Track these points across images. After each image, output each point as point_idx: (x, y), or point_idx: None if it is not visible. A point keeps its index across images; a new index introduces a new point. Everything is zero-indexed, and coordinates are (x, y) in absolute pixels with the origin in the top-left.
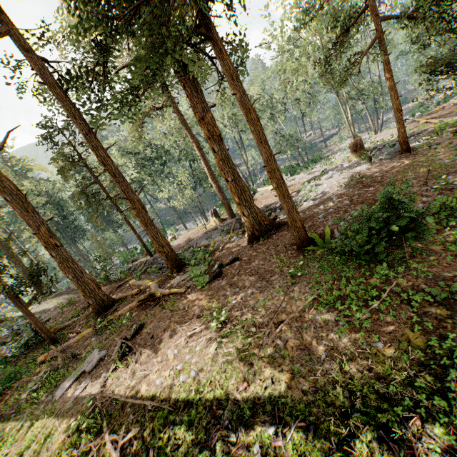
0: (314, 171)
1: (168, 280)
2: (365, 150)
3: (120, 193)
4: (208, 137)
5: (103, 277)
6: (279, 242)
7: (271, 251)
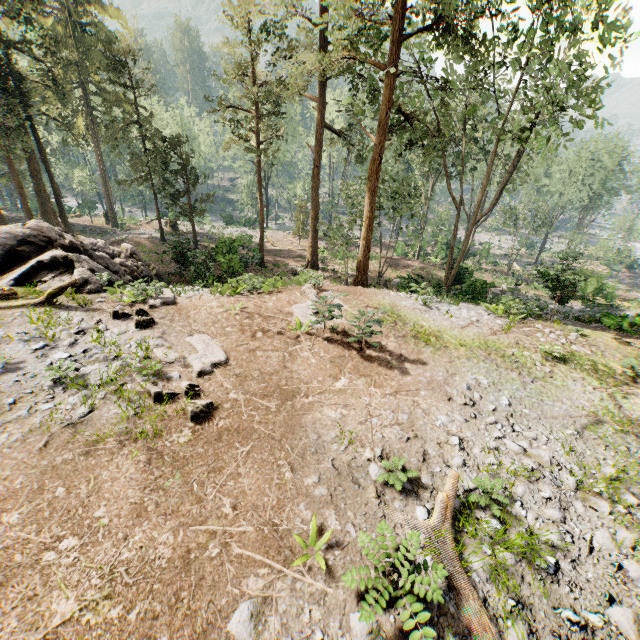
0: (207, 229)
1: None
2: (176, 230)
3: None
4: (31, 173)
5: None
6: None
7: None
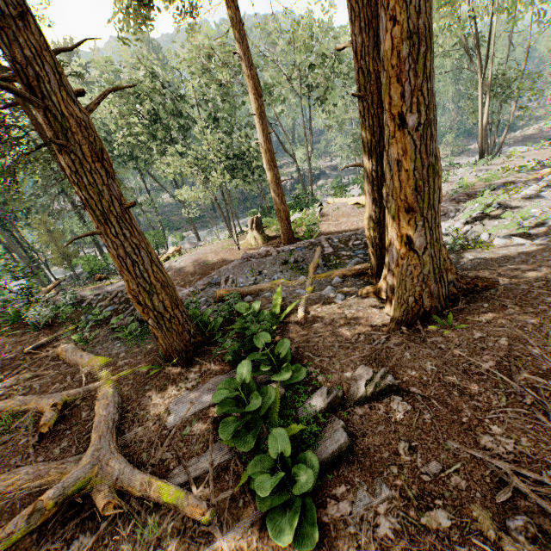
0: None
1: (153, 388)
2: None
3: (9, 74)
4: None
5: (13, 313)
6: (549, 360)
7: (547, 400)
